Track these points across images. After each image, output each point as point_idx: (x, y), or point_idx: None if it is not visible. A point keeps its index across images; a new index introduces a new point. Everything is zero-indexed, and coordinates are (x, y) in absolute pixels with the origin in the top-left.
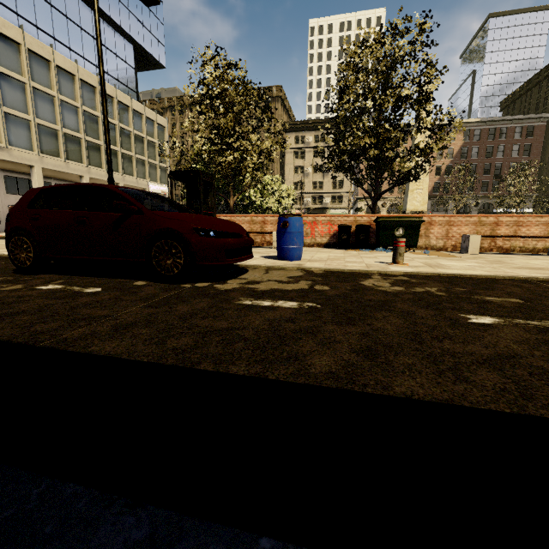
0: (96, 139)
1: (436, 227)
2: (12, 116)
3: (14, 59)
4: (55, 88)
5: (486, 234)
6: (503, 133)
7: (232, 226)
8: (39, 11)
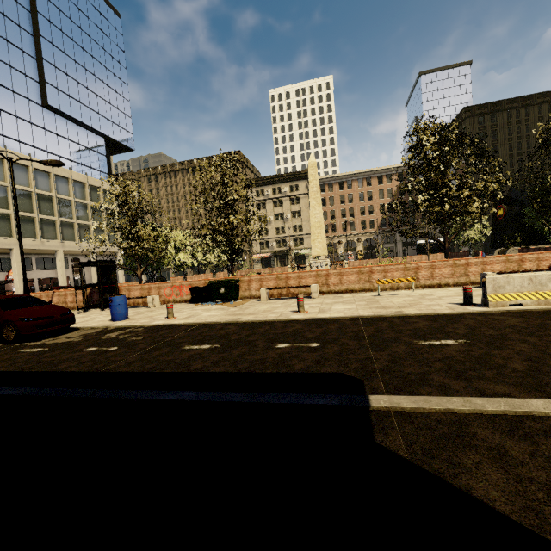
0: (70, 218)
1: (254, 283)
2: None
3: None
4: (32, 185)
5: (283, 285)
6: None
7: (49, 312)
8: (21, 130)
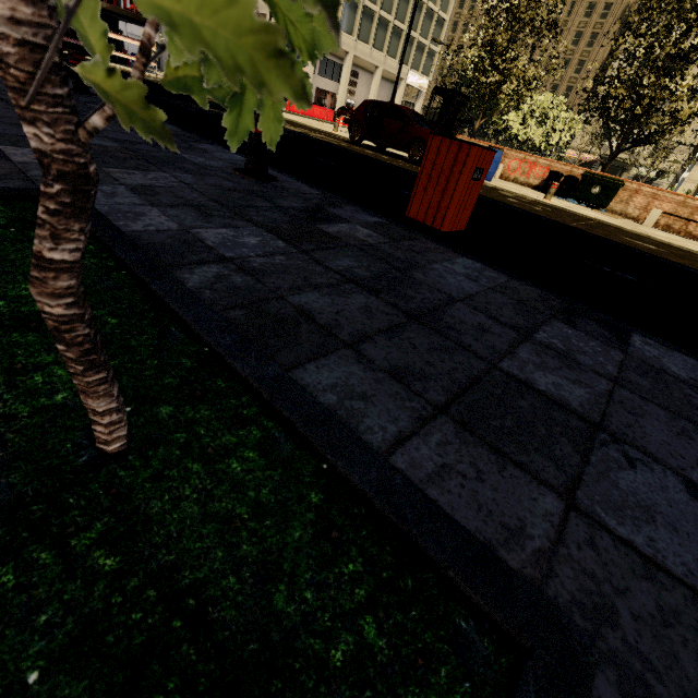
0: (373, 3)
1: (639, 197)
2: None
3: None
4: None
5: (683, 216)
6: None
7: None
8: None
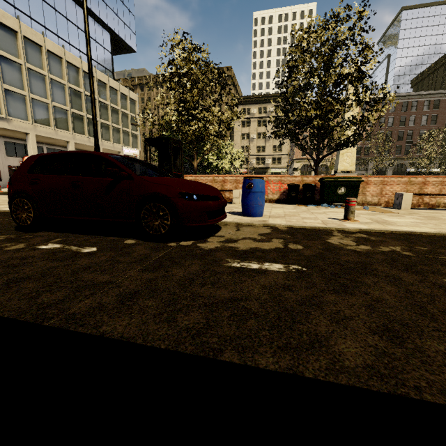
0: (80, 111)
1: (371, 186)
2: (11, 92)
3: (12, 44)
4: (46, 69)
5: (415, 192)
6: (414, 106)
7: (211, 189)
8: (32, 4)
